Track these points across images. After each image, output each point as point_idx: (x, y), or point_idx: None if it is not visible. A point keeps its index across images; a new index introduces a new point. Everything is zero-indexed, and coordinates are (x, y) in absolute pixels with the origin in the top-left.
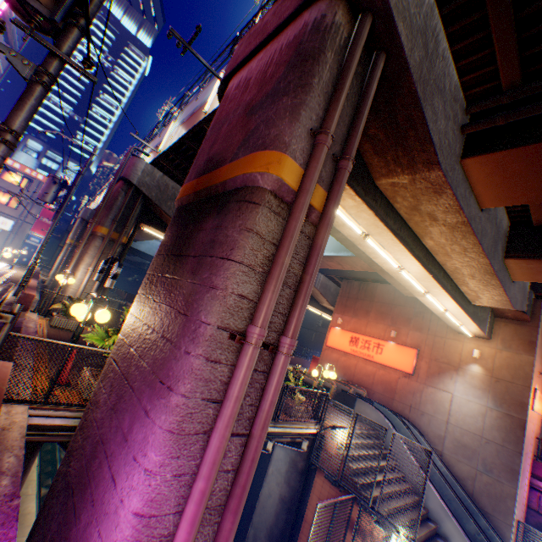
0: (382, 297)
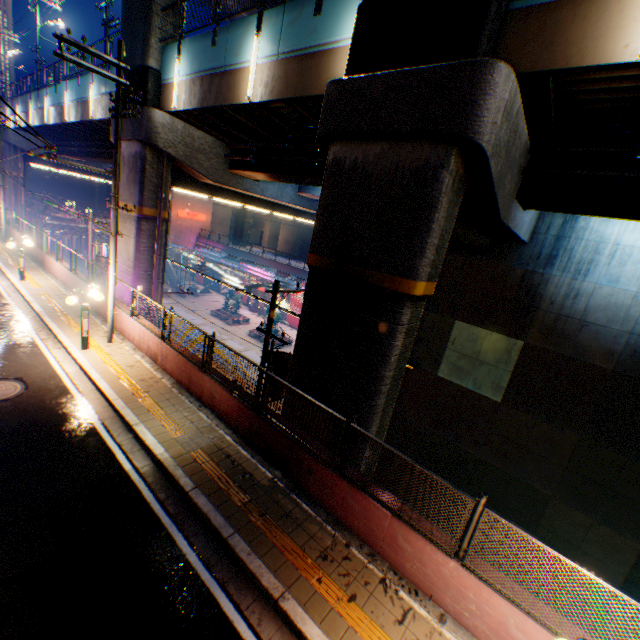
0: None
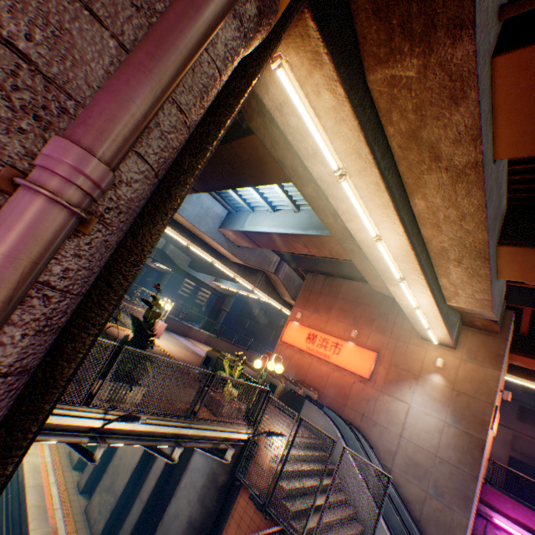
0: (347, 294)
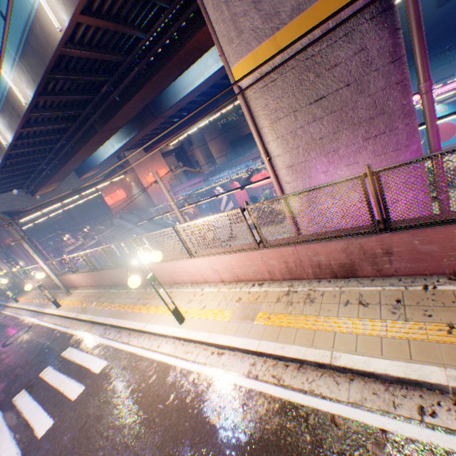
0: None
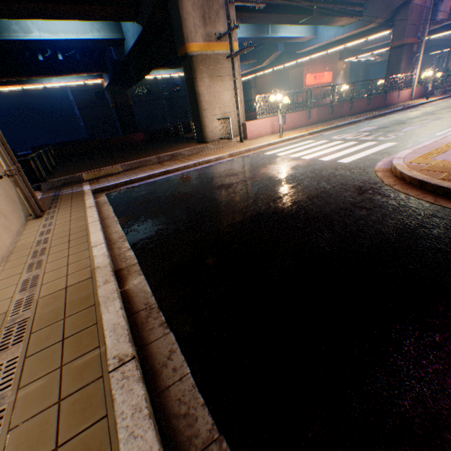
0: None
